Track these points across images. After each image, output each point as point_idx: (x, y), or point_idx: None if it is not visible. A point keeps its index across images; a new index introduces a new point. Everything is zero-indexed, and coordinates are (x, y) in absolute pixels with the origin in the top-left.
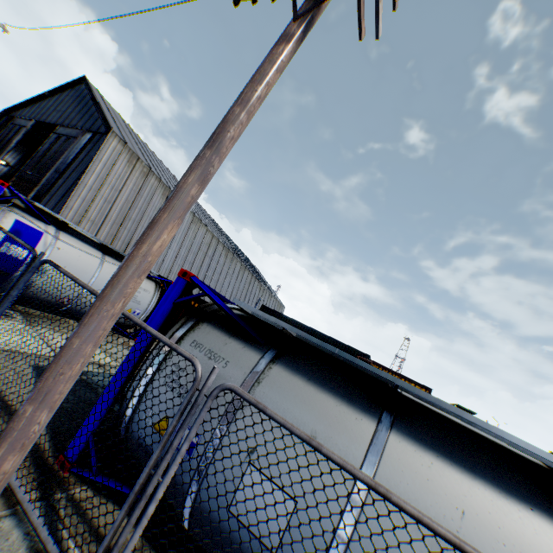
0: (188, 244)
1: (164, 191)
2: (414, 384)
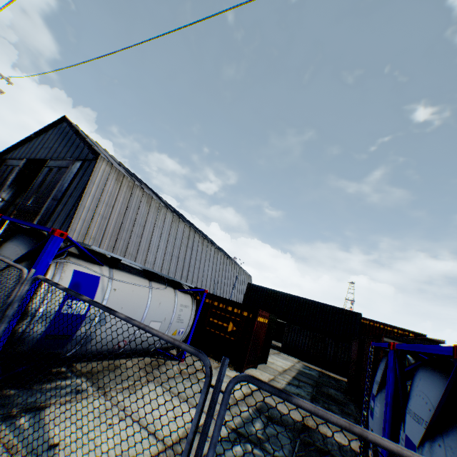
0: (172, 241)
1: (147, 199)
2: (406, 332)
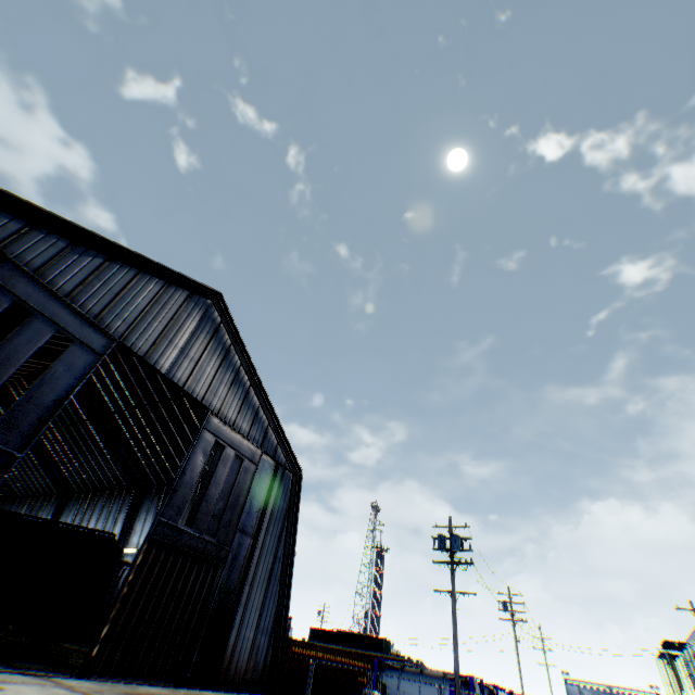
0: None
1: None
2: None
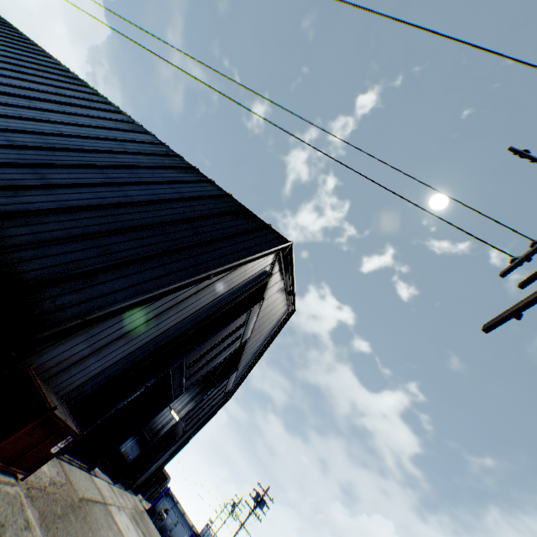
0: None
1: None
2: None
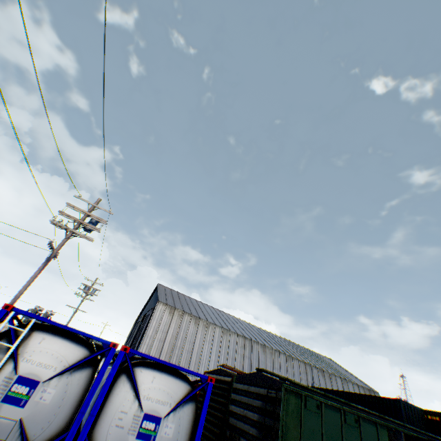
0: (225, 352)
1: (195, 320)
2: None
